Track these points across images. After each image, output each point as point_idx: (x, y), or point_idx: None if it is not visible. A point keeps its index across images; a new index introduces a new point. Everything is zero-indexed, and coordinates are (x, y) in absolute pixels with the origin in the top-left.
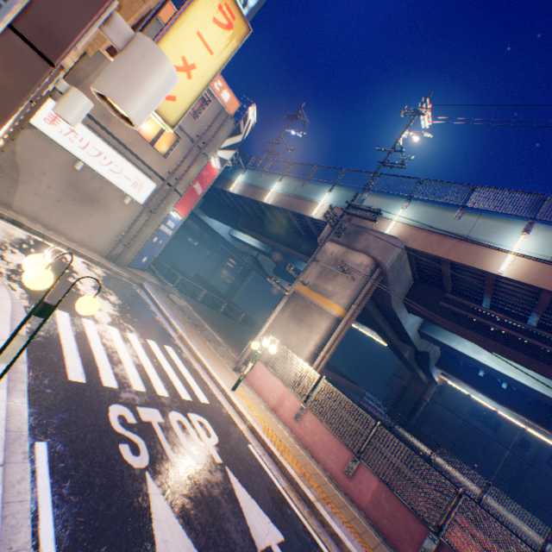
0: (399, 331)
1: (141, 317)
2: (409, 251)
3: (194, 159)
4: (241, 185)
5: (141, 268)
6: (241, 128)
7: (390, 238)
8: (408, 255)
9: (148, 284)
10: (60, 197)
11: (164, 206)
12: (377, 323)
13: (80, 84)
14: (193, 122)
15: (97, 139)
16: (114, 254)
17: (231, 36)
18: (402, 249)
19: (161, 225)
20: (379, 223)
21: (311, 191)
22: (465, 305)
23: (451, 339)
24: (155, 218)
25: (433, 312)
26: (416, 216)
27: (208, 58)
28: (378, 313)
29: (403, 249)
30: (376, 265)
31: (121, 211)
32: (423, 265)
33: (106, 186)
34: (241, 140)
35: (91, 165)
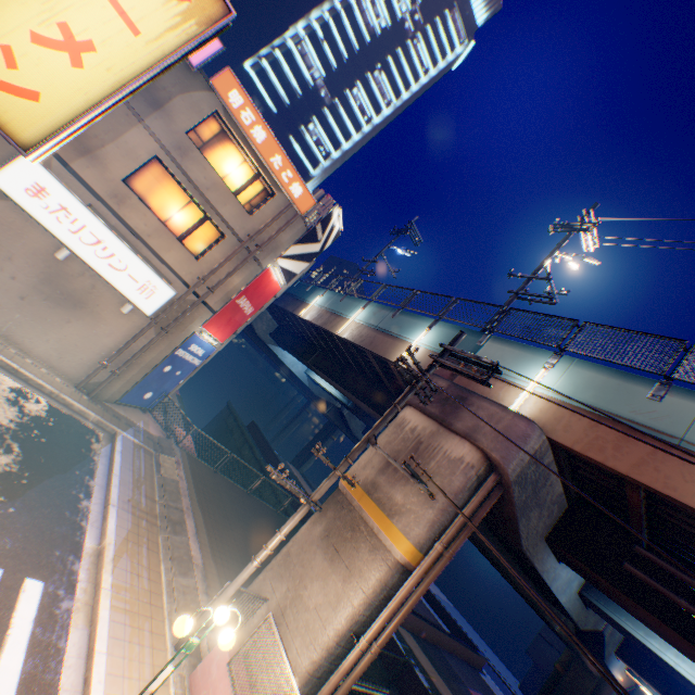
0: (543, 588)
1: (33, 504)
2: (557, 447)
3: (238, 265)
4: (315, 309)
5: (144, 407)
6: (317, 233)
7: (518, 418)
8: (555, 455)
9: (132, 434)
10: (28, 292)
11: (184, 323)
12: (499, 567)
13: (90, 153)
14: (245, 216)
15: (97, 222)
16: (93, 382)
17: (186, 12)
18: (531, 456)
19: (178, 349)
20: (503, 388)
21: (404, 324)
22: (683, 582)
23: (650, 631)
24: (168, 338)
25: (610, 581)
26: (571, 382)
27: (127, 38)
28: (500, 548)
29: (533, 457)
30: (490, 466)
31: (116, 322)
32: (588, 477)
33: (100, 286)
34: (320, 249)
35: (82, 255)
